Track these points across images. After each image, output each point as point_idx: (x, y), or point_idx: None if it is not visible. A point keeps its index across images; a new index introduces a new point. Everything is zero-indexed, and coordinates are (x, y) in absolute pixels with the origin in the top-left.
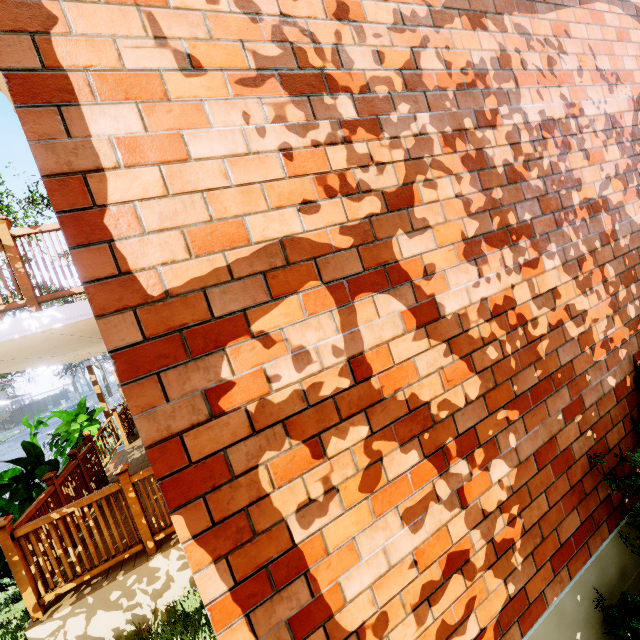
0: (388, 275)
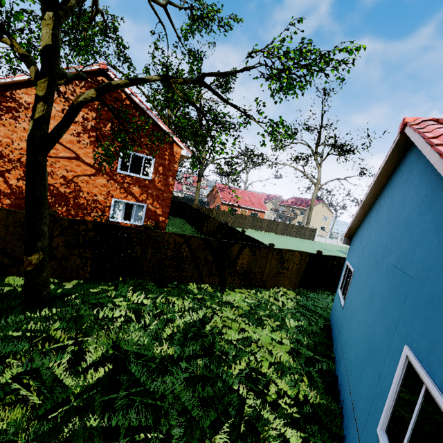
0: (3, 176)
